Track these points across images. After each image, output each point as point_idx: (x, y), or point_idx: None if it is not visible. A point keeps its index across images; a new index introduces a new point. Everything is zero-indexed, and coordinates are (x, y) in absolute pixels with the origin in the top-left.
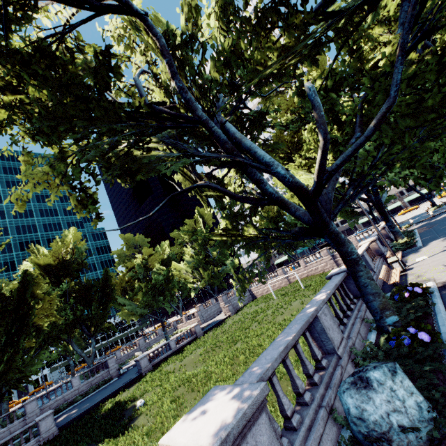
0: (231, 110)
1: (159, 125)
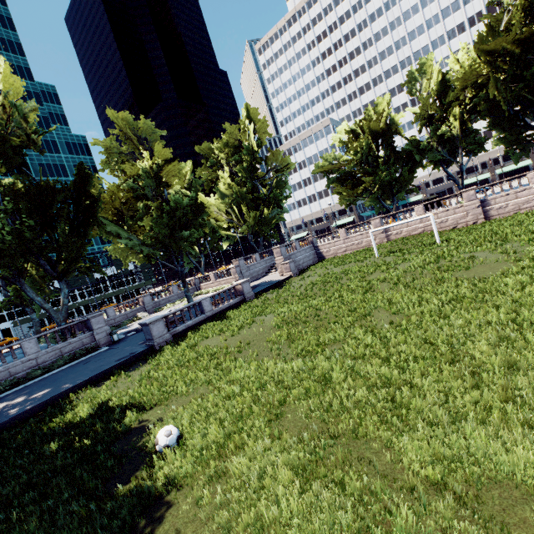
0: None
1: None
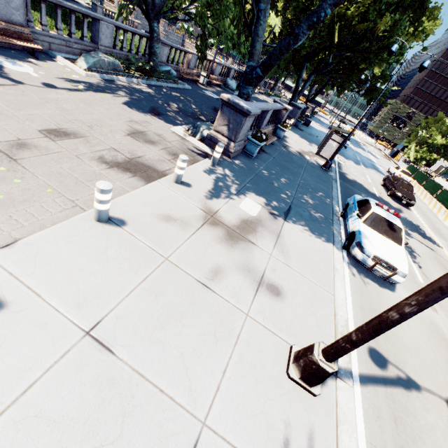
0: None
1: None
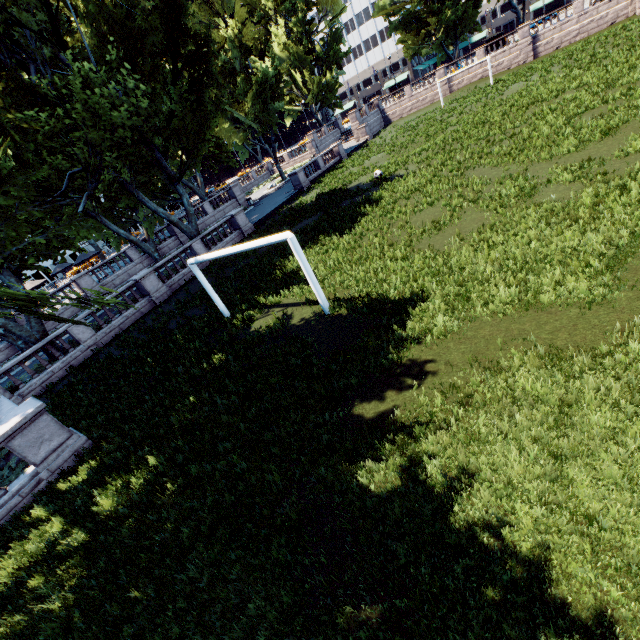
0: None
1: None
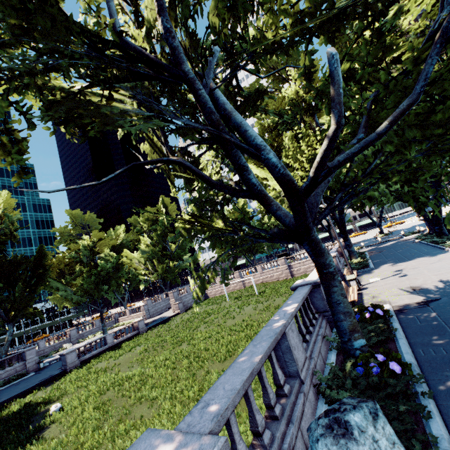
0: (225, 77)
1: (130, 67)
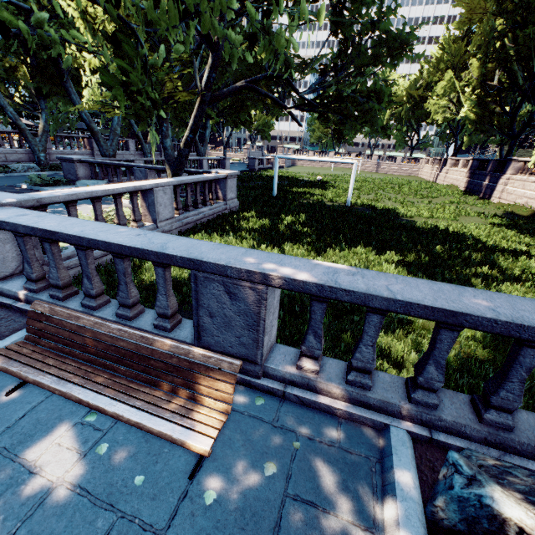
0: None
1: None
